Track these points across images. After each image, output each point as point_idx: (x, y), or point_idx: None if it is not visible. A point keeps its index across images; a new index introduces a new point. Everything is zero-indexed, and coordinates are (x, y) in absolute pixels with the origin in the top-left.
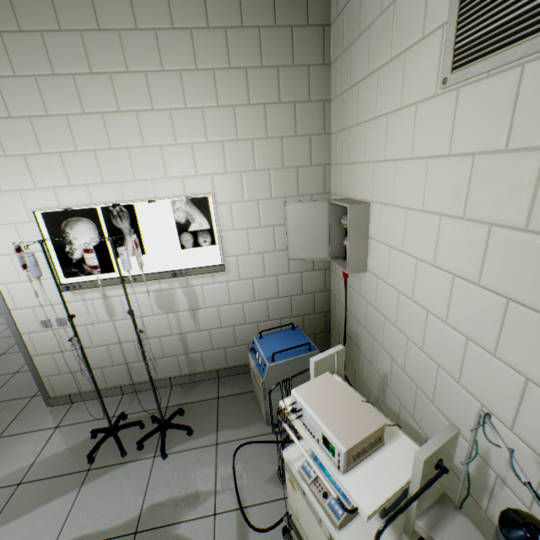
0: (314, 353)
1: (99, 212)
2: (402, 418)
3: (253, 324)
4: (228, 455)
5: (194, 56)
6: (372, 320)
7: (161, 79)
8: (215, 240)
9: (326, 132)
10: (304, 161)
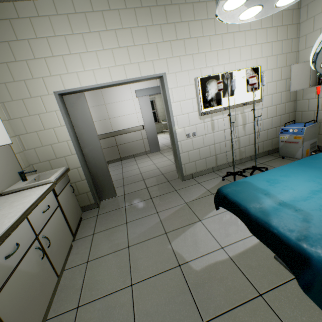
0: (317, 123)
1: (220, 76)
2: None
3: (265, 131)
4: None
5: None
6: None
7: None
8: (259, 87)
9: (297, 37)
10: (289, 50)
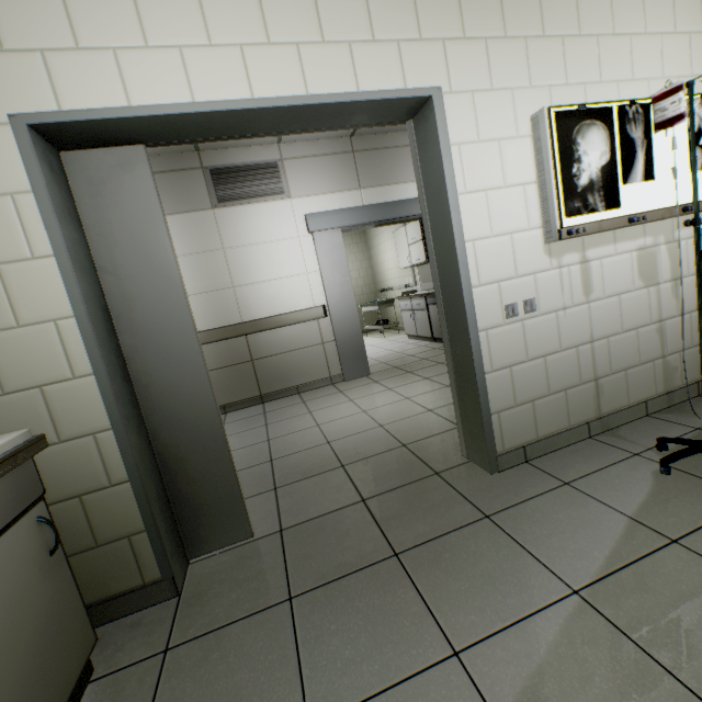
0: None
1: (613, 113)
2: None
3: None
4: None
5: None
6: None
7: None
8: None
9: None
10: None
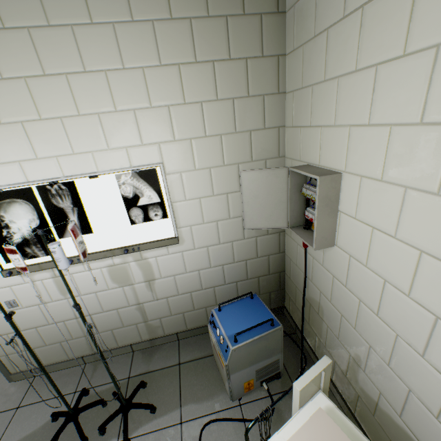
0: (277, 329)
1: (35, 191)
2: (381, 409)
3: (210, 289)
4: (193, 437)
5: (128, 4)
6: (340, 296)
7: (91, 34)
8: (167, 213)
9: (280, 92)
10: (257, 124)
